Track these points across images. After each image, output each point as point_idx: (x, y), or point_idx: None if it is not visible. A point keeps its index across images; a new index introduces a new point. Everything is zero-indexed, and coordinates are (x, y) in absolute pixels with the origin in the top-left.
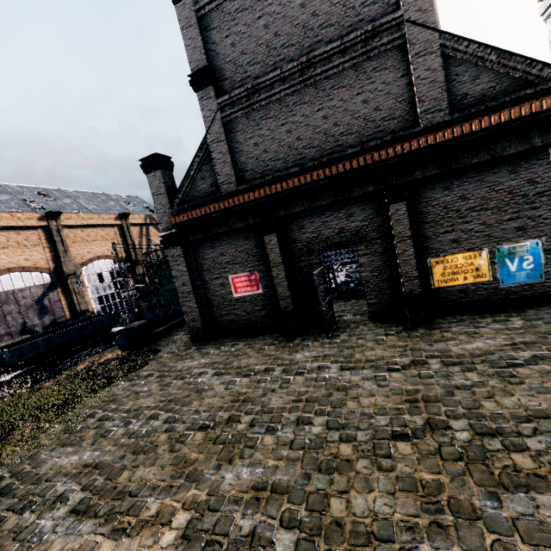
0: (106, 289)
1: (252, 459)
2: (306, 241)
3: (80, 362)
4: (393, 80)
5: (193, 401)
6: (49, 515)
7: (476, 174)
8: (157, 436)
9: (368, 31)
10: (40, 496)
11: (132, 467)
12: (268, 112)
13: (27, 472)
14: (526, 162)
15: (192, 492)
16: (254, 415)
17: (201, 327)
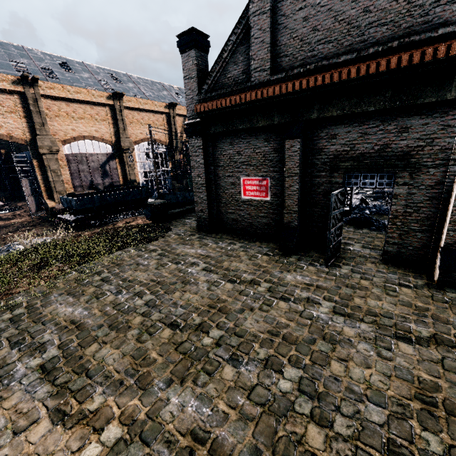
0: (150, 167)
1: (204, 390)
2: (334, 154)
3: (120, 220)
4: None
5: (176, 291)
6: (26, 360)
7: None
8: (134, 316)
9: None
10: (31, 337)
11: (101, 342)
12: None
13: (36, 308)
14: None
15: (135, 401)
16: (224, 332)
17: (207, 219)
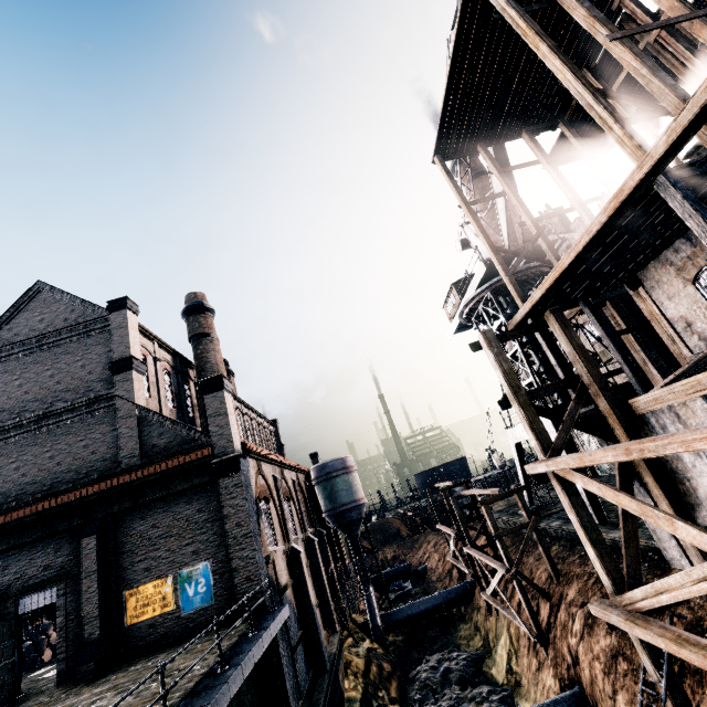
0: None
1: None
2: (7, 584)
3: None
4: (107, 432)
5: None
6: None
7: (164, 505)
8: None
9: (91, 398)
10: None
11: None
12: (2, 450)
13: None
14: (196, 495)
15: None
16: None
17: None
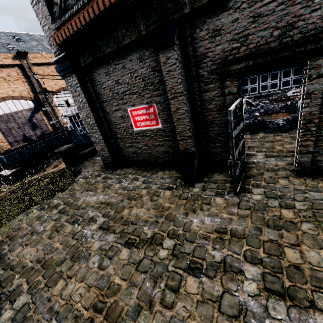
0: (72, 111)
1: None
2: (221, 57)
3: (51, 165)
4: None
5: (59, 279)
6: None
7: None
8: None
9: None
10: None
11: None
12: None
13: None
14: None
15: None
16: None
17: (109, 156)
